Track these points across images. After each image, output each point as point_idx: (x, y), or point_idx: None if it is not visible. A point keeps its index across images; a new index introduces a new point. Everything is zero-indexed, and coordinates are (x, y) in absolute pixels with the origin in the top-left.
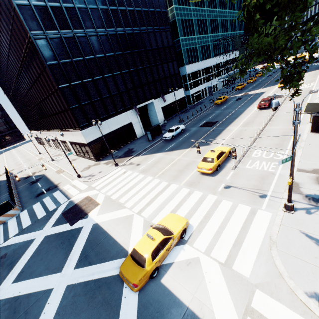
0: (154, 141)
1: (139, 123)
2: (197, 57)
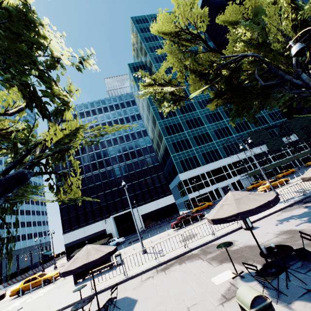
0: None
1: (113, 230)
2: (197, 163)
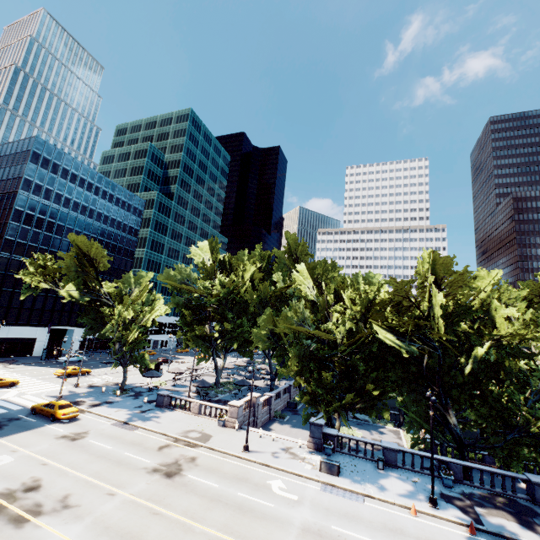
0: (46, 360)
1: (45, 343)
2: None
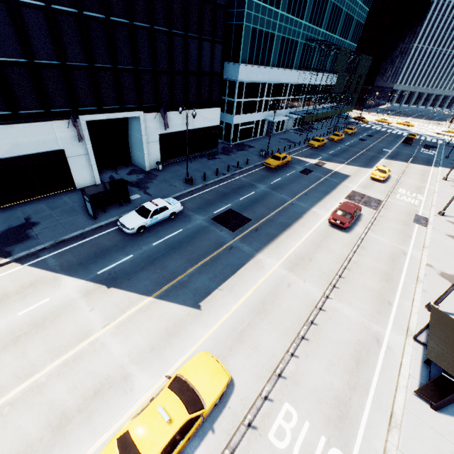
0: (97, 222)
1: (89, 157)
2: (269, 56)
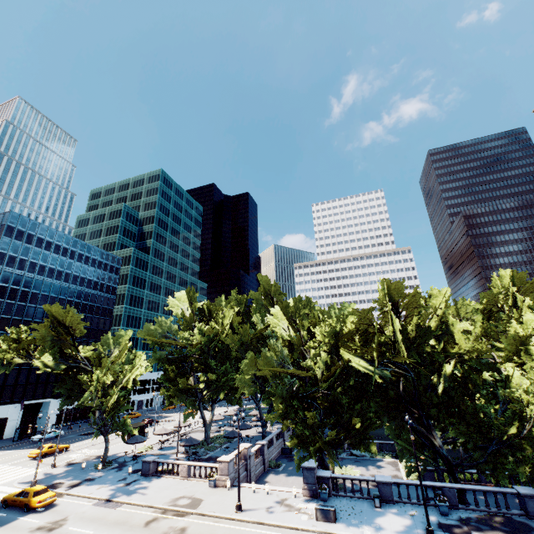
0: (18, 442)
1: (18, 421)
2: None
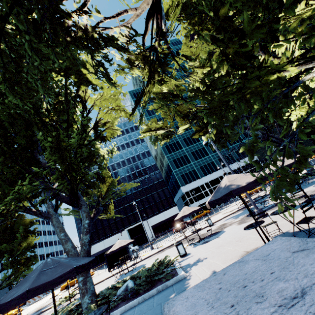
0: None
1: None
2: (197, 176)
